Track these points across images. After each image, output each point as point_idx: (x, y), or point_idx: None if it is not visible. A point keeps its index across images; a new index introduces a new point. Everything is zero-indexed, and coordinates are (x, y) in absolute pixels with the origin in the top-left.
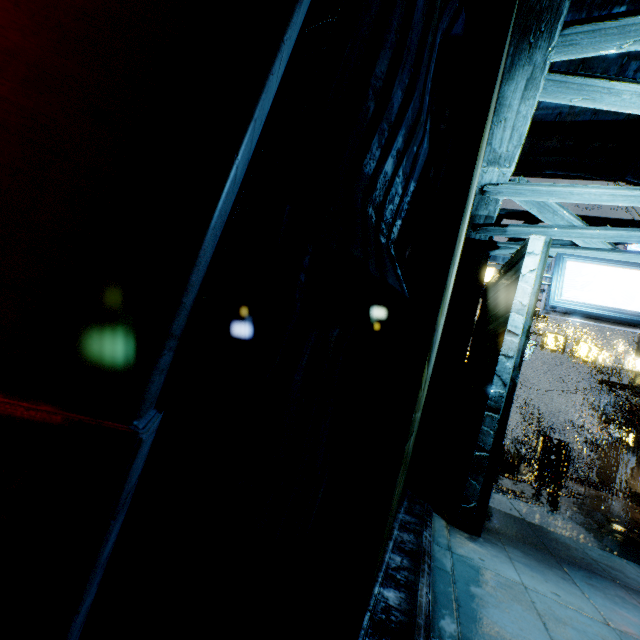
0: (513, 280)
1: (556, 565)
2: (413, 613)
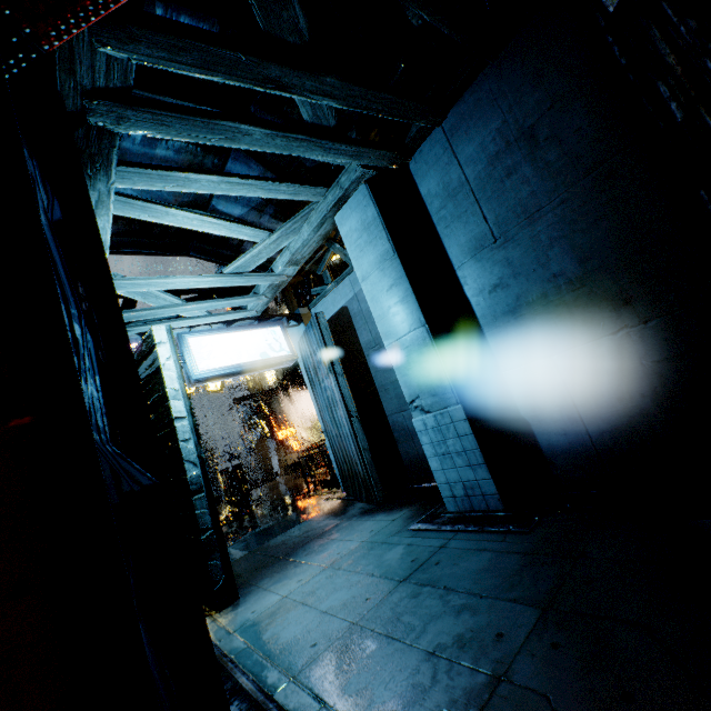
0: (156, 370)
1: (288, 562)
2: (253, 701)
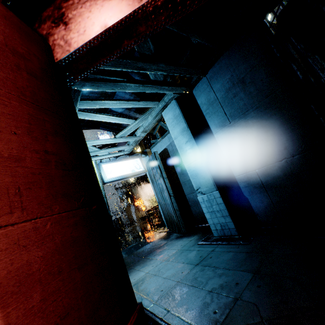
0: None
1: (146, 259)
2: None
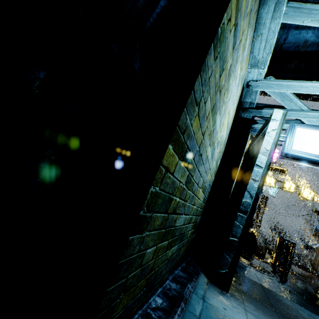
0: (262, 136)
1: (277, 318)
2: None
